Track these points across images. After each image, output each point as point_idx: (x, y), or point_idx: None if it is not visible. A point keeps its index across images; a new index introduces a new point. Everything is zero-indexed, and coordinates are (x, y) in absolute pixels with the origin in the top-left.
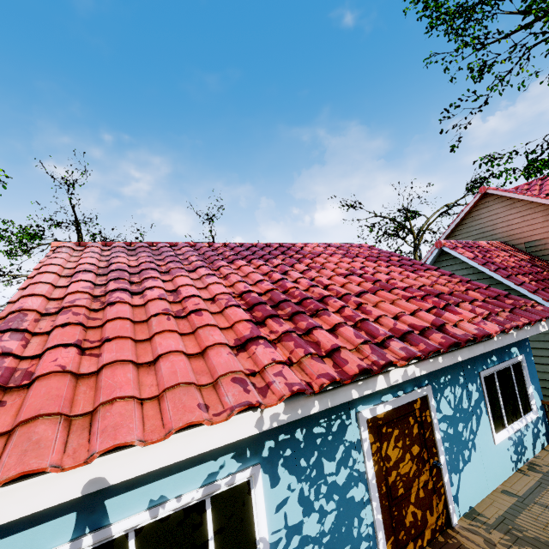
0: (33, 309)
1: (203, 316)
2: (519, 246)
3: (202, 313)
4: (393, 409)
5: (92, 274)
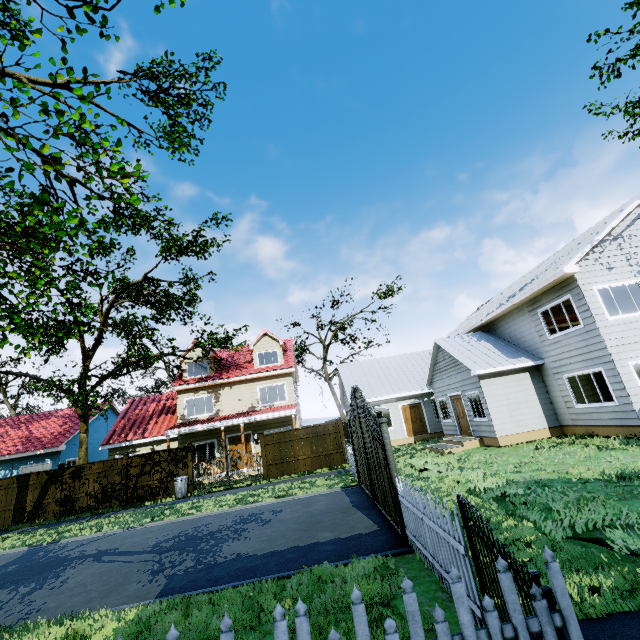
0: None
1: None
2: None
3: None
4: None
5: None
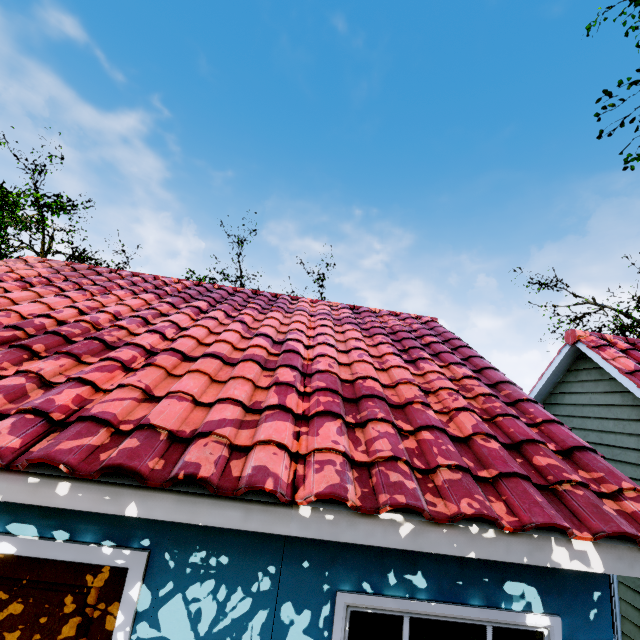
0: None
1: None
2: None
3: None
4: (27, 558)
5: None
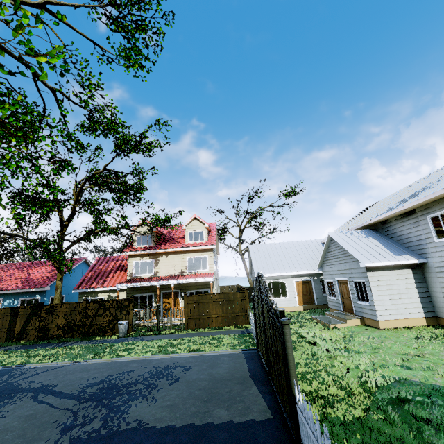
0: None
1: None
2: None
3: None
4: None
5: None
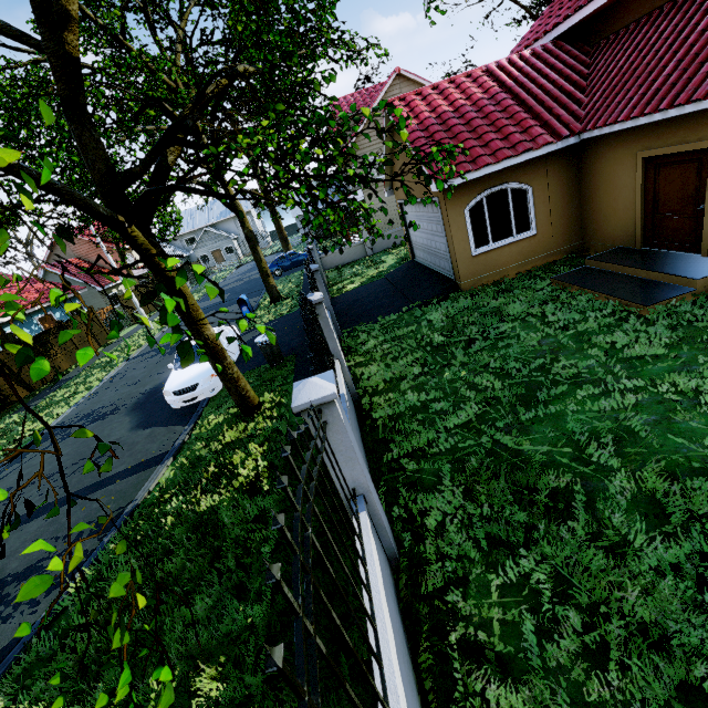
0: None
1: None
2: (86, 259)
3: None
4: (43, 317)
5: None
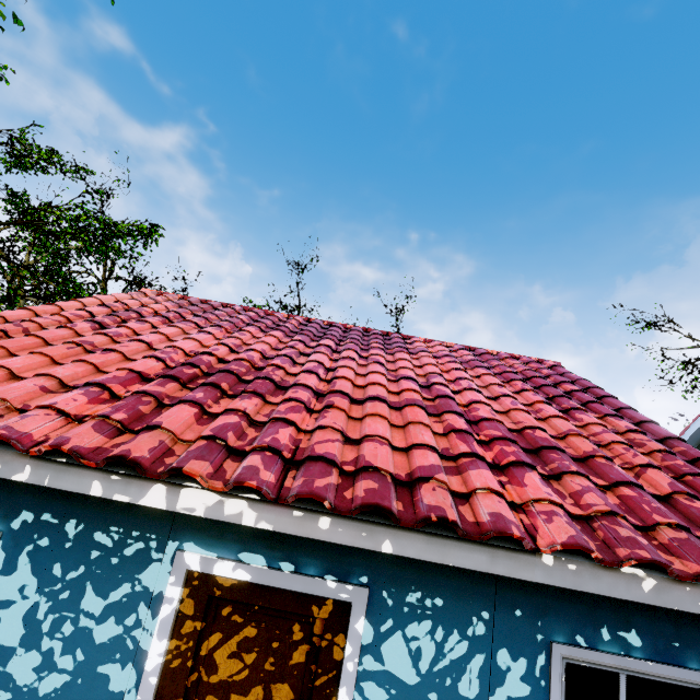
0: (3, 315)
1: (102, 354)
2: None
3: (109, 353)
4: (258, 586)
5: (105, 309)
